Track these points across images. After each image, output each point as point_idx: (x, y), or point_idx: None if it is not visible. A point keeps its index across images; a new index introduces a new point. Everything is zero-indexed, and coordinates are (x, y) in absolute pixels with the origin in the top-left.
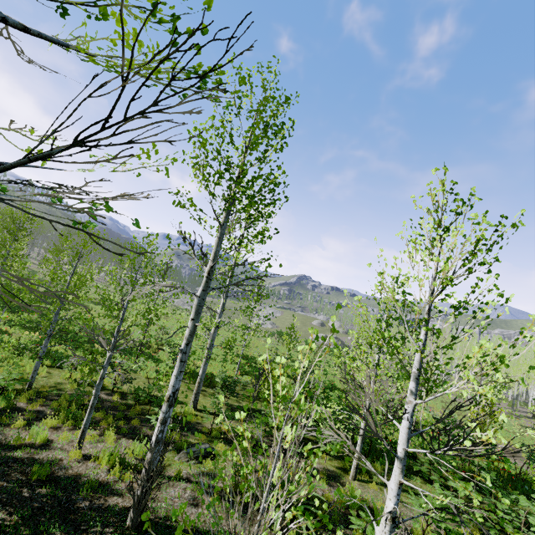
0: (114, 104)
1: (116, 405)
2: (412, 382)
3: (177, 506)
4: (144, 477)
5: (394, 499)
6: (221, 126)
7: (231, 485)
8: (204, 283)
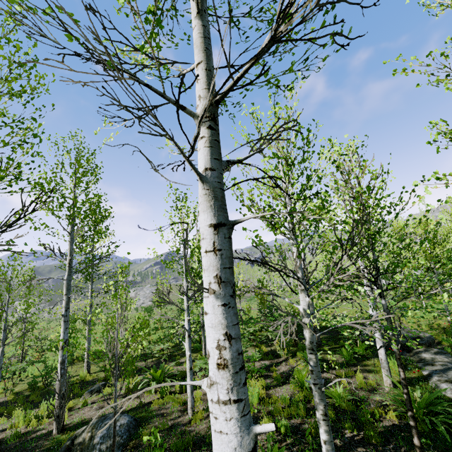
0: (21, 215)
1: (14, 400)
2: (184, 277)
3: (88, 414)
4: (58, 398)
5: (187, 327)
6: (53, 177)
7: (98, 332)
8: (68, 271)
